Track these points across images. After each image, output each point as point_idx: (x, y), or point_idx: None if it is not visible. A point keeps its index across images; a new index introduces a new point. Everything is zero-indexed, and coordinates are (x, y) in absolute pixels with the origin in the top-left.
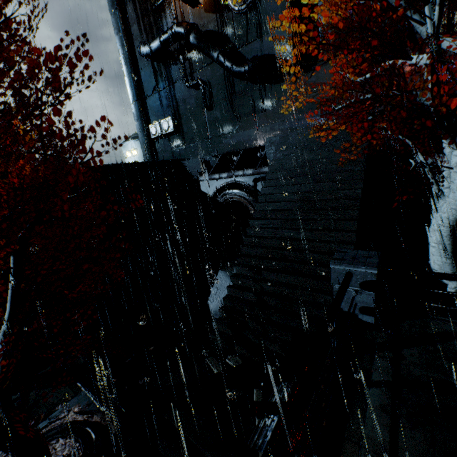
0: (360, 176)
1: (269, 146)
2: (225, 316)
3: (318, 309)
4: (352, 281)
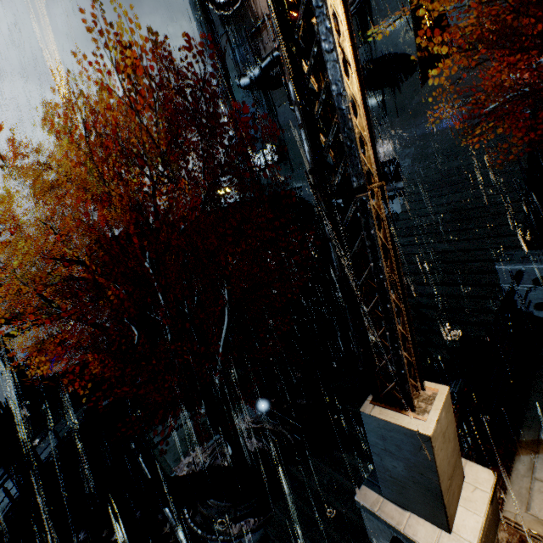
0: (522, 175)
1: (402, 159)
2: None
3: (485, 314)
4: (523, 279)
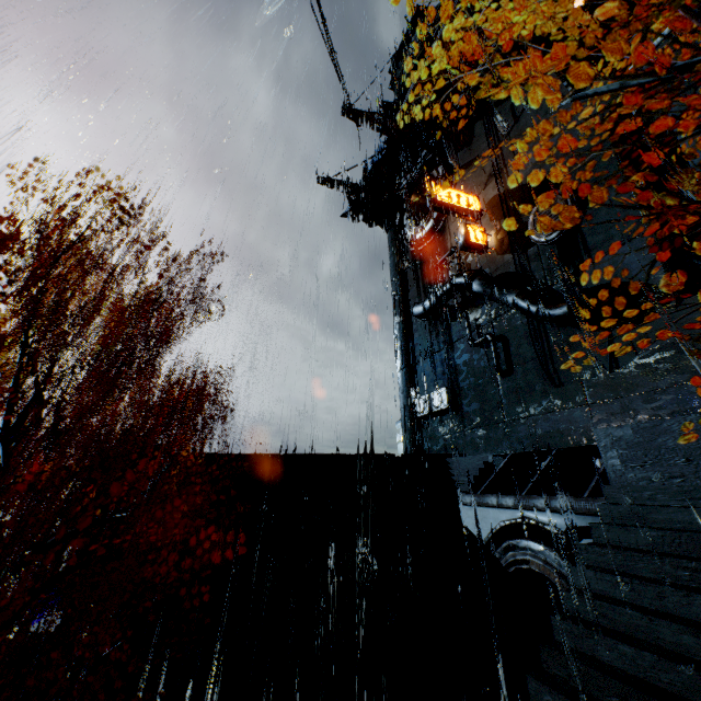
0: None
1: (607, 447)
2: None
3: None
4: None
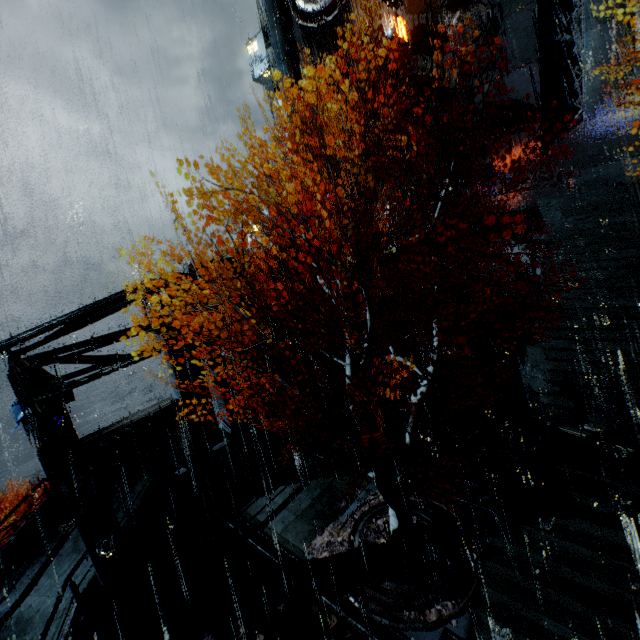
0: None
1: (547, 209)
2: (556, 390)
3: None
4: None
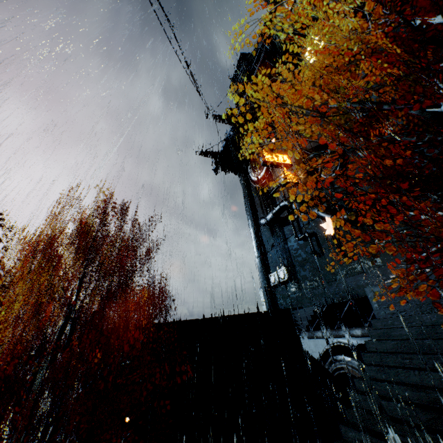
0: None
1: (372, 297)
2: None
3: None
4: None
